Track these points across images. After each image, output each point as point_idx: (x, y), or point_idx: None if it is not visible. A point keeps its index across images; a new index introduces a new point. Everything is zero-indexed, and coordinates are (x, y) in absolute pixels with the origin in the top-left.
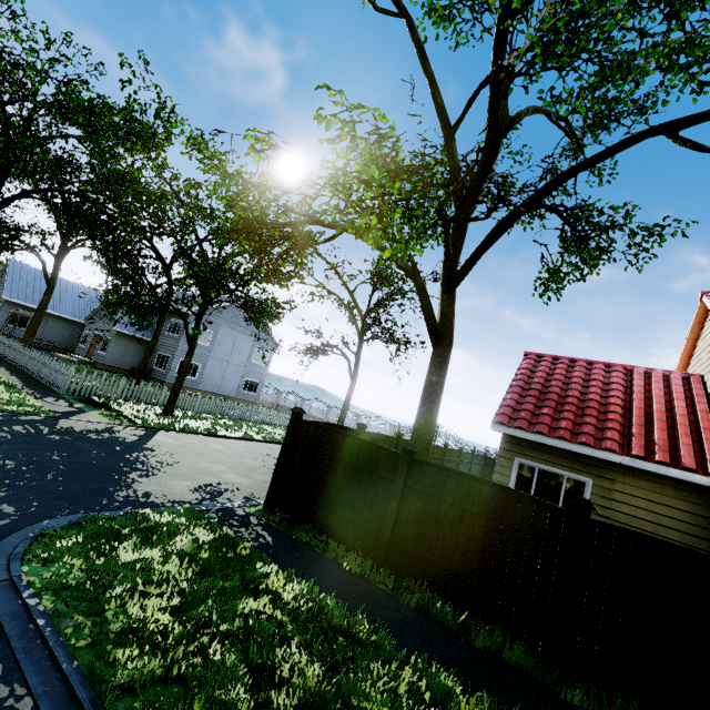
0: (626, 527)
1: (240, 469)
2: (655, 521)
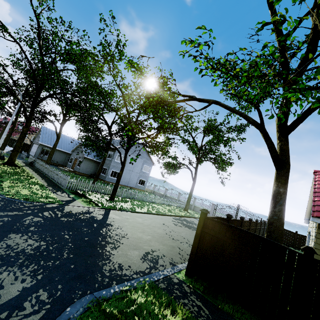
0: None
1: (156, 237)
2: None
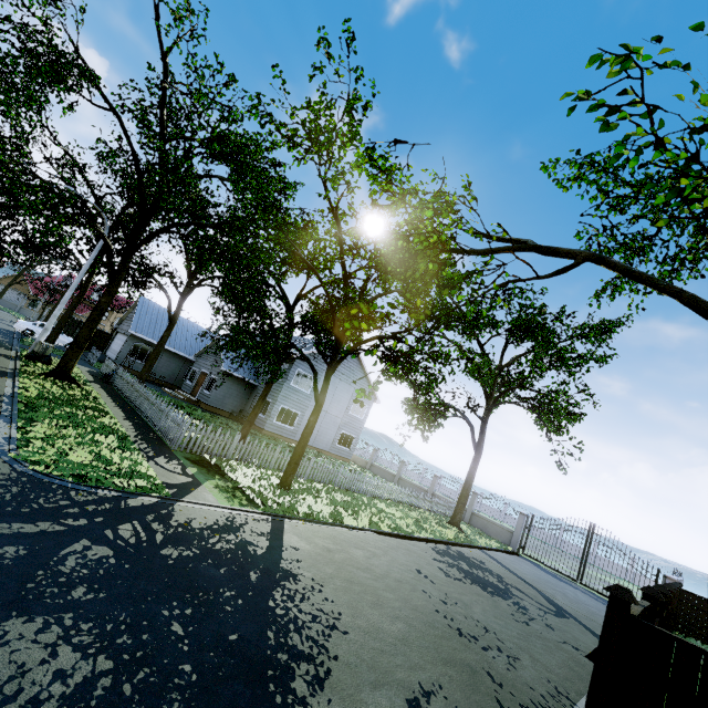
0: None
1: (418, 627)
2: None
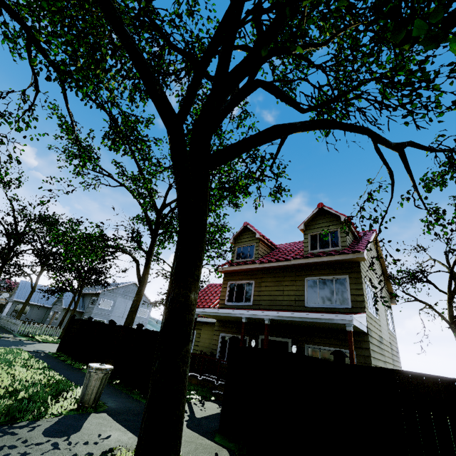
0: (202, 348)
1: None
2: (209, 342)
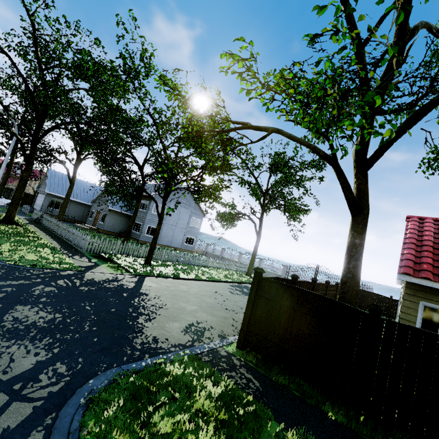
0: None
1: (205, 307)
2: None
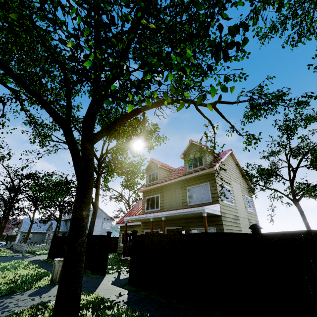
0: None
1: None
2: None
